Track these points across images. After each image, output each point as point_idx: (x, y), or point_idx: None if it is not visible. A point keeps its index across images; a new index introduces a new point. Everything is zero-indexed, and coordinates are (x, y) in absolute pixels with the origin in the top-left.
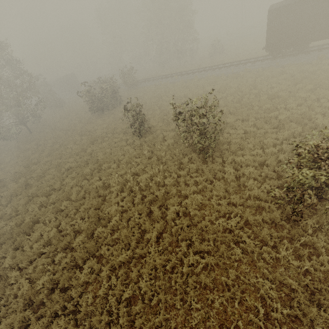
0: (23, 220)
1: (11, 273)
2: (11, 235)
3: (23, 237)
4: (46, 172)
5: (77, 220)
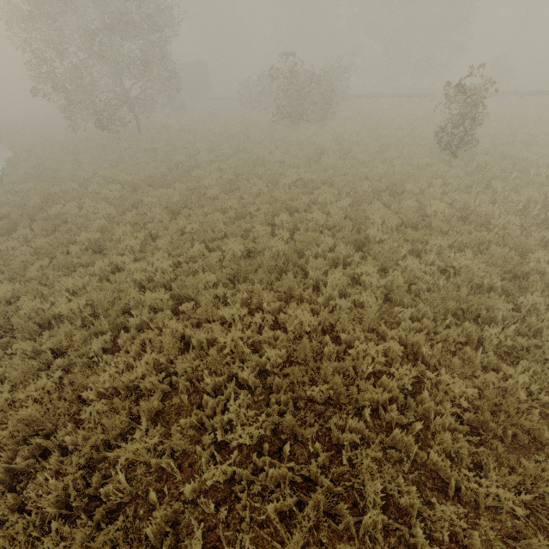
0: (256, 249)
1: (331, 348)
2: (247, 269)
3: (295, 276)
4: (241, 182)
5: (470, 260)
